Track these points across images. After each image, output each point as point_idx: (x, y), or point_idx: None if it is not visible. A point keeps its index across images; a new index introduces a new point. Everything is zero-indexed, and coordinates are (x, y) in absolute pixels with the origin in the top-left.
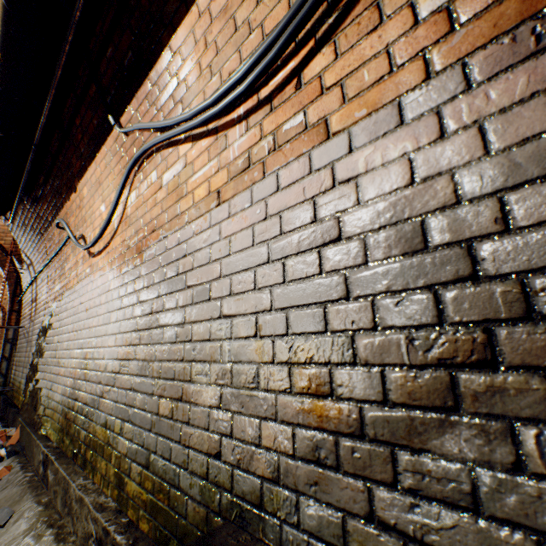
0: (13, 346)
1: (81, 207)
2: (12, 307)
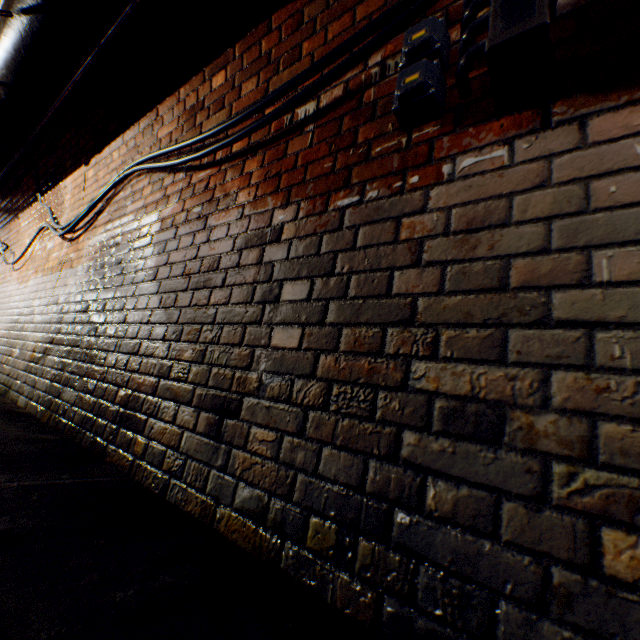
0: None
1: (20, 232)
2: None
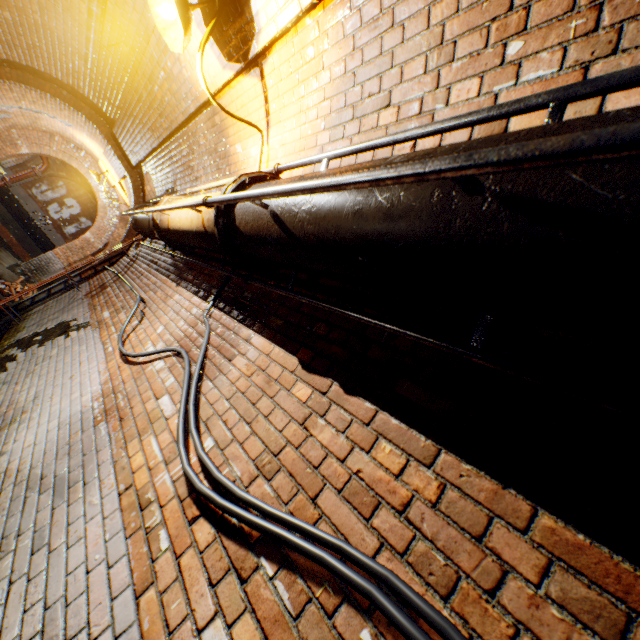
0: (64, 289)
1: (166, 299)
2: (98, 265)
